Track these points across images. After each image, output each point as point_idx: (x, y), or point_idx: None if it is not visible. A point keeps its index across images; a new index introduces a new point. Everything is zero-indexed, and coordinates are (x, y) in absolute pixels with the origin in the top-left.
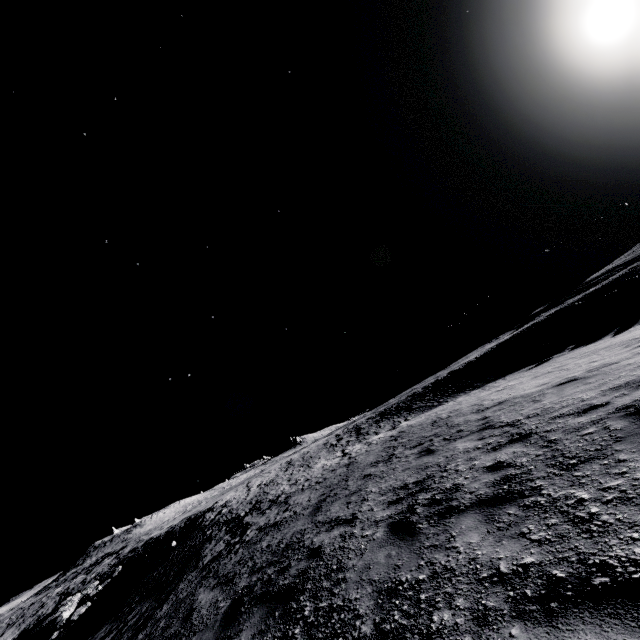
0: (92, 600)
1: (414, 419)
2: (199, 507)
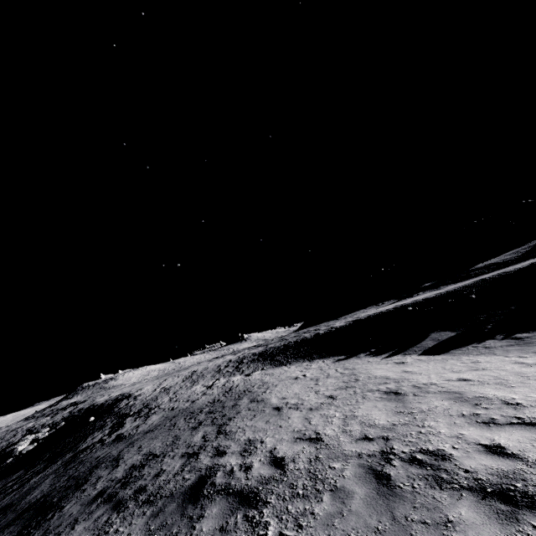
0: (38, 442)
1: (261, 372)
2: (139, 384)
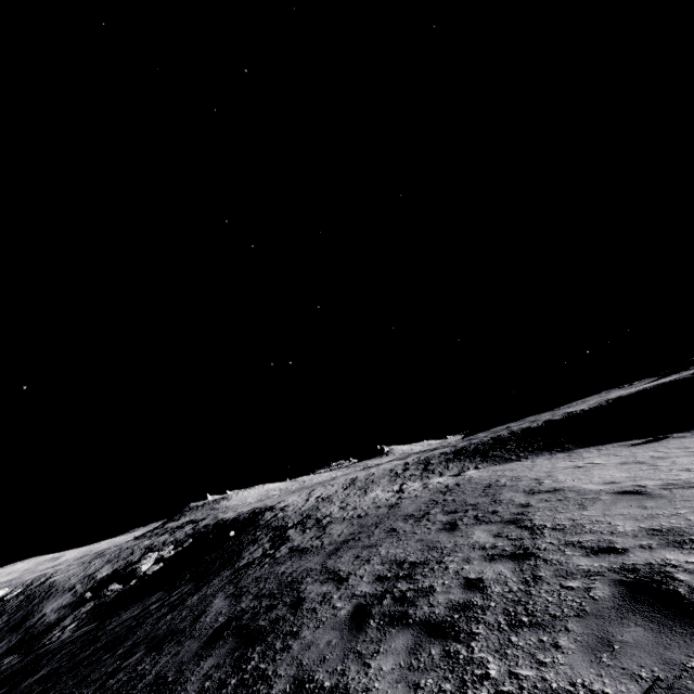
0: (164, 562)
1: (481, 470)
2: (270, 499)
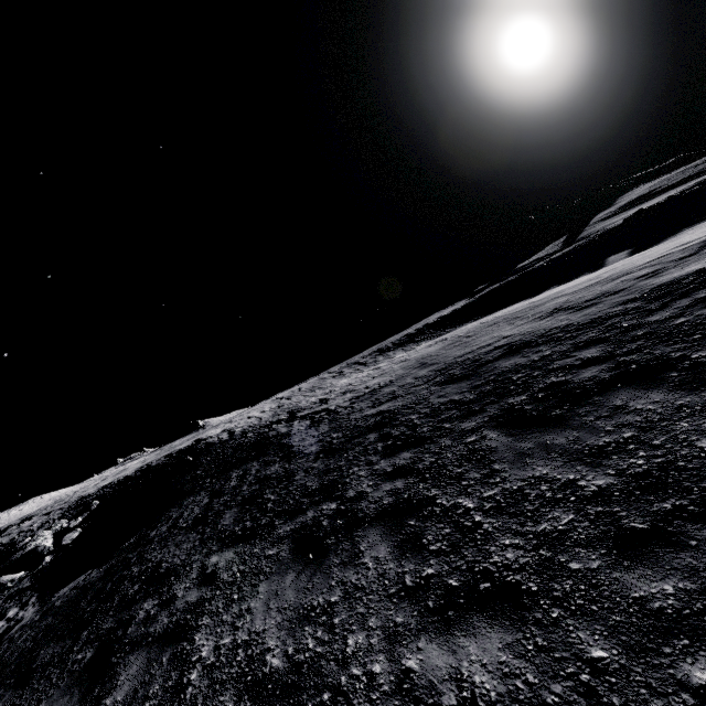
0: (80, 528)
1: (433, 340)
2: (138, 465)
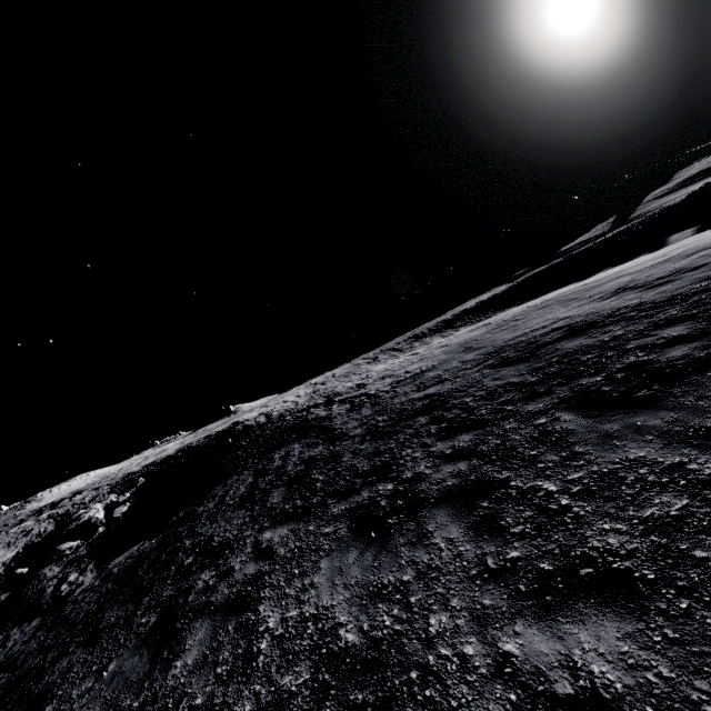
0: (128, 502)
1: (474, 326)
2: (177, 446)
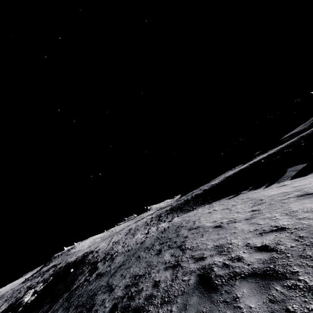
0: (37, 293)
1: (179, 217)
2: (94, 245)
